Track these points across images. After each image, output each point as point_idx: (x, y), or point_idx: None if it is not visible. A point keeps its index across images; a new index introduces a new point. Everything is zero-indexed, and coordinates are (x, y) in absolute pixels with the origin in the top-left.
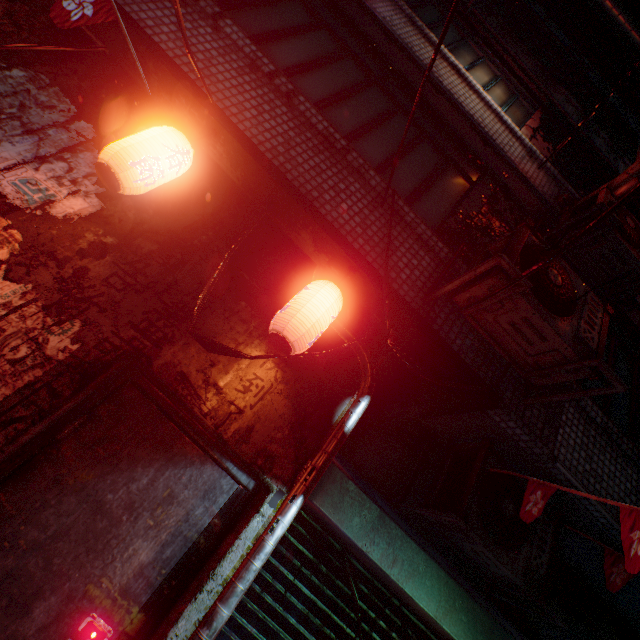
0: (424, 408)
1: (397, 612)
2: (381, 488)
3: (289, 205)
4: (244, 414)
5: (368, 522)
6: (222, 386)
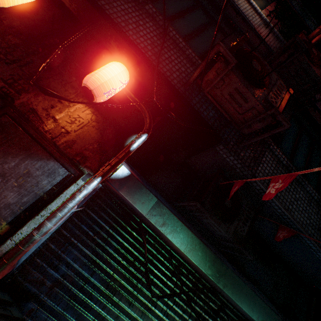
0: (187, 152)
1: (166, 251)
2: (165, 195)
3: (101, 22)
4: (70, 134)
5: (150, 204)
6: (57, 119)
